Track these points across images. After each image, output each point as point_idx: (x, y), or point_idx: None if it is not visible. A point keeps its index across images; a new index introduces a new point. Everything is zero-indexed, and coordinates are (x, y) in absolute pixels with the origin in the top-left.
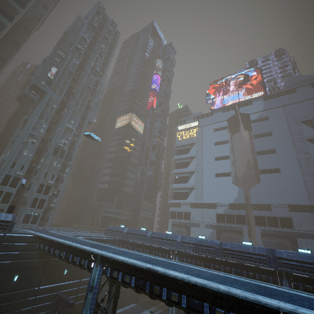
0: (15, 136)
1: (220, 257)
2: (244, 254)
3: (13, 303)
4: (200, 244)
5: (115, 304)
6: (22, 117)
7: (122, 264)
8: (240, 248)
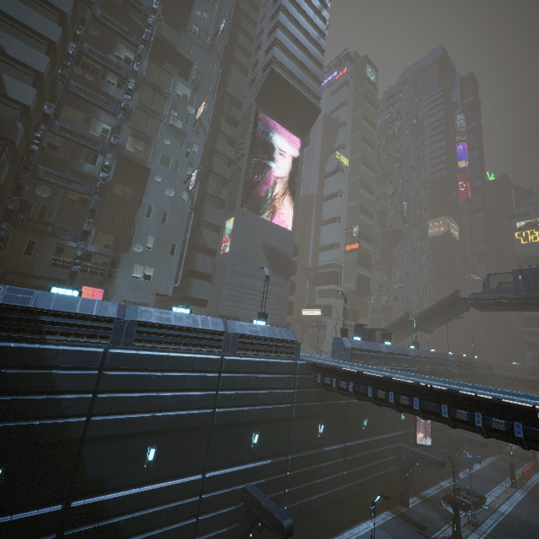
0: None
1: None
2: None
3: None
4: None
5: None
6: None
7: None
8: None
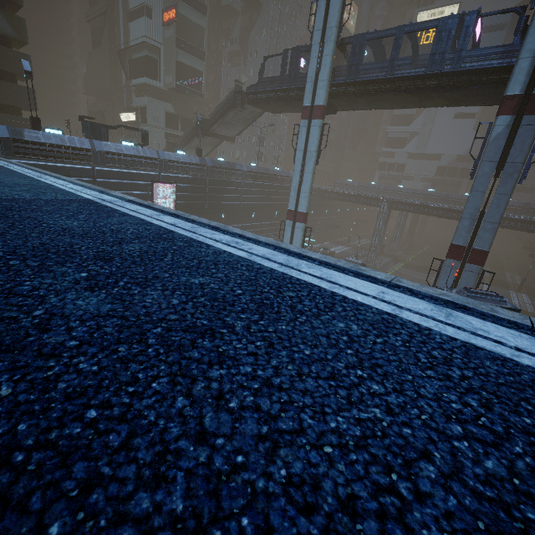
0: (227, 77)
1: (444, 203)
2: (463, 201)
3: (313, 224)
4: (430, 195)
5: (387, 221)
6: (219, 41)
7: (405, 202)
8: (461, 198)
